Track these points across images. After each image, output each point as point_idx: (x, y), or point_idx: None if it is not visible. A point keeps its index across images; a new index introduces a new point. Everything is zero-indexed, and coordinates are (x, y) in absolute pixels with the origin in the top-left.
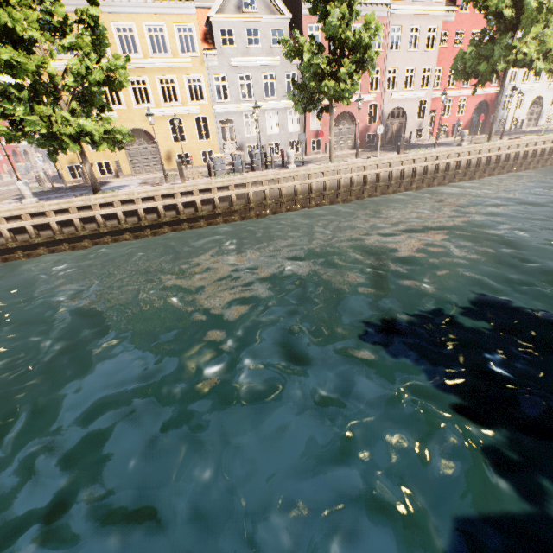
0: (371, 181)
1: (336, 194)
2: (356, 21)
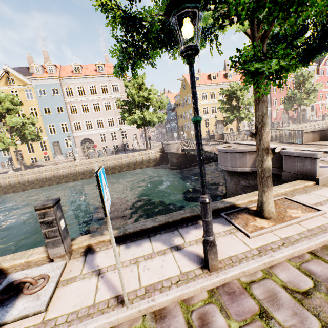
0: None
1: None
2: (287, 83)
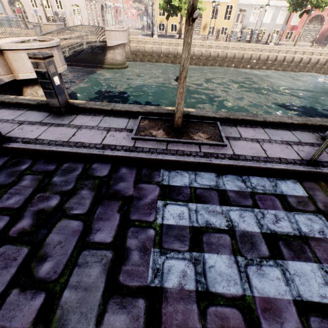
0: (313, 62)
1: (288, 66)
2: None
